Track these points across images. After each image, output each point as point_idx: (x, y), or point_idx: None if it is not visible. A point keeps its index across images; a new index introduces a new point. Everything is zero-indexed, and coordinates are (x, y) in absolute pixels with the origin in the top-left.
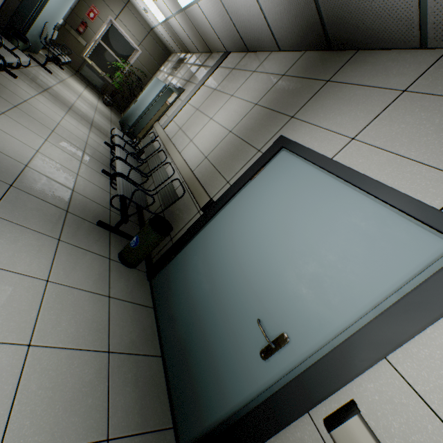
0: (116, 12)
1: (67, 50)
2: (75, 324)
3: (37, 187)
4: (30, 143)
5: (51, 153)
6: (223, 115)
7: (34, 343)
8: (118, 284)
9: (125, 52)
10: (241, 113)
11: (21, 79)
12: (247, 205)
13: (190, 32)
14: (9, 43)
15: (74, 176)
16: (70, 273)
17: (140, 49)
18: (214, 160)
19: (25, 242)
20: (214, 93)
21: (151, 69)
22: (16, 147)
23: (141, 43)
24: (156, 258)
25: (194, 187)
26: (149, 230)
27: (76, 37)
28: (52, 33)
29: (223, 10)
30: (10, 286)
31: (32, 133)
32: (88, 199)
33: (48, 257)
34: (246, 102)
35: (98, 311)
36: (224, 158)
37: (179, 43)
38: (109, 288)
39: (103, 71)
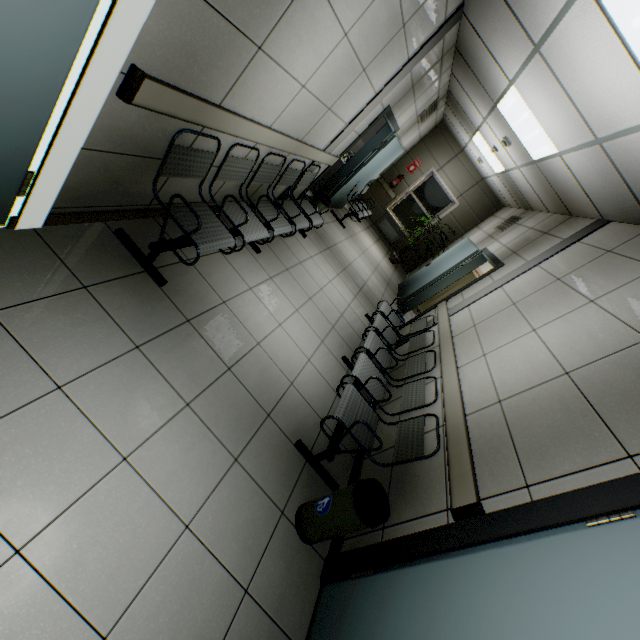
0: (441, 163)
1: (372, 202)
2: (175, 627)
3: (254, 374)
4: (278, 314)
5: (293, 327)
6: (561, 334)
7: (111, 637)
8: (270, 569)
9: (437, 204)
10: (602, 343)
11: (310, 237)
12: (557, 589)
13: (539, 188)
14: (311, 207)
15: (303, 362)
16: (219, 521)
17: (458, 201)
18: (514, 416)
19: (198, 453)
20: (555, 286)
21: (465, 224)
22: (261, 319)
23: (462, 194)
24: (348, 544)
25: (456, 450)
26: (349, 503)
27: (387, 190)
28: (362, 189)
29: (608, 167)
30: (145, 520)
31: (287, 301)
32: (304, 398)
33: (210, 484)
34: (621, 324)
35: (216, 615)
36: (535, 425)
37: (518, 197)
38: (253, 572)
39: (403, 224)
